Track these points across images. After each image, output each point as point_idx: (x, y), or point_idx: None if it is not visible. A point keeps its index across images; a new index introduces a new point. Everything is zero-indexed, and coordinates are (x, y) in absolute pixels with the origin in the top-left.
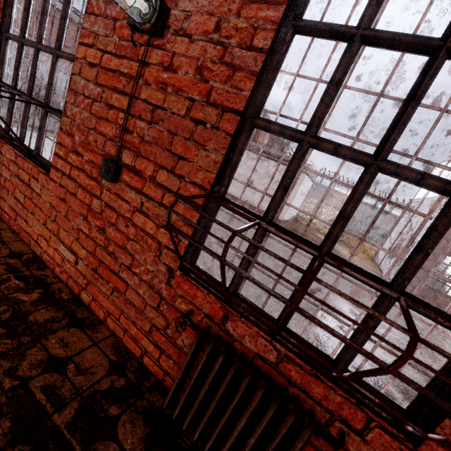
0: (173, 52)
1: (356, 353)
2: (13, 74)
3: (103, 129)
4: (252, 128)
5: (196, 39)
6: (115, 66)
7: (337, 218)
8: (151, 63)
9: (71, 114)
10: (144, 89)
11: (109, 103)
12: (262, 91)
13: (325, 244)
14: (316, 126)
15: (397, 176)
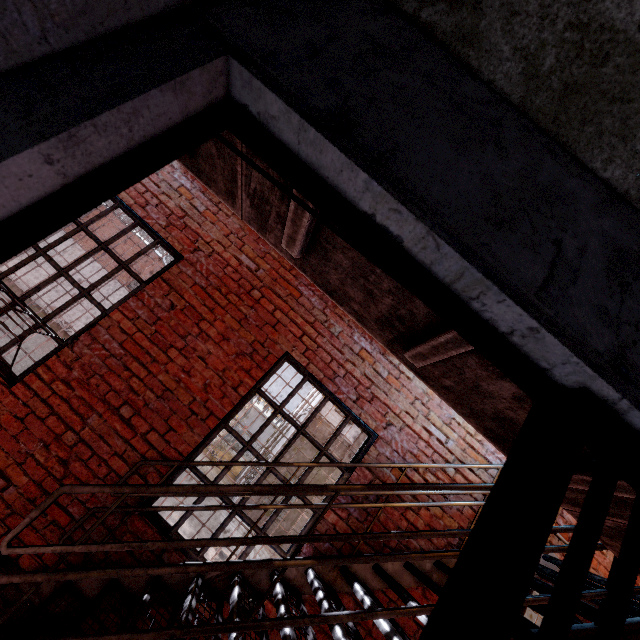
0: None
1: (8, 348)
2: None
3: None
4: None
5: None
6: None
7: (35, 287)
8: None
9: None
10: None
11: None
12: None
13: (22, 296)
14: (48, 248)
15: (67, 279)
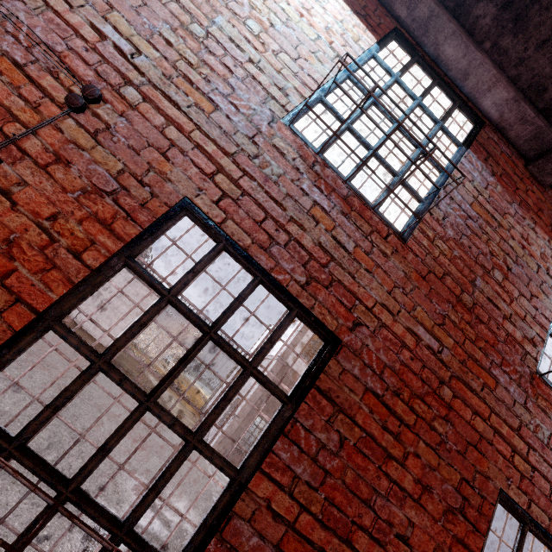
0: None
1: None
2: None
3: None
4: (48, 330)
5: (22, 211)
6: None
7: (99, 450)
8: None
9: None
10: None
11: None
12: (74, 300)
13: (76, 479)
14: (112, 354)
15: (159, 418)
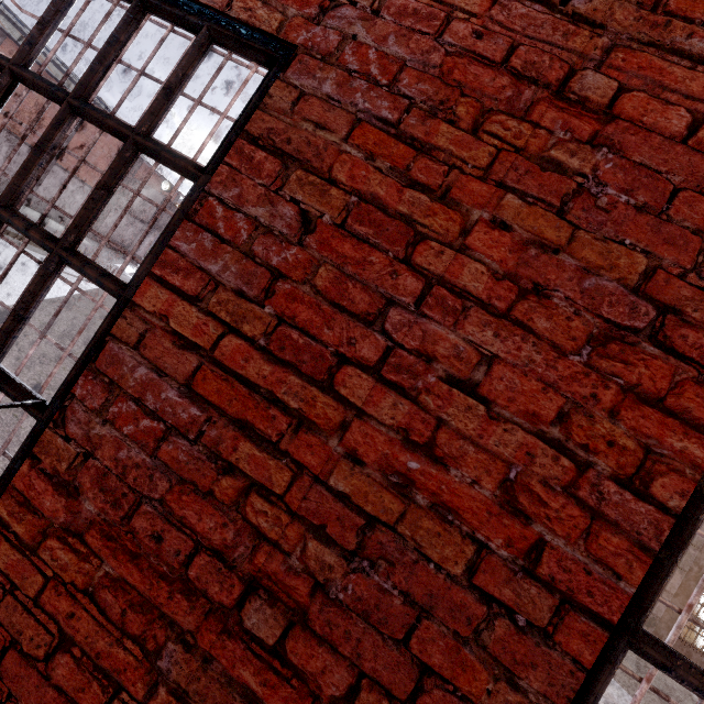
0: None
1: None
2: None
3: None
4: None
5: None
6: None
7: None
8: None
9: None
10: None
11: None
12: None
13: None
14: None
15: (13, 226)
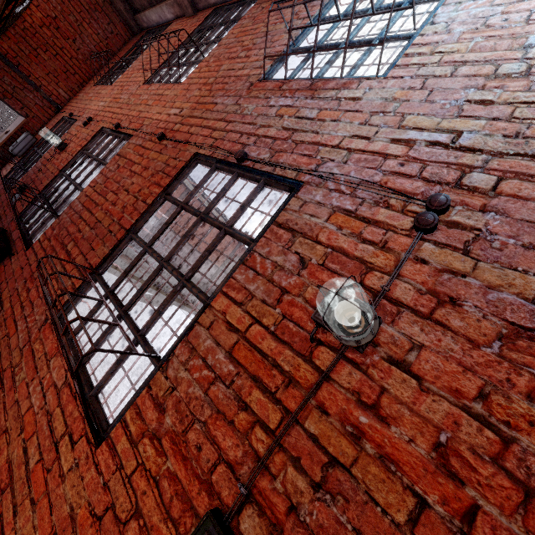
0: (380, 384)
1: None
2: (119, 277)
3: (219, 433)
4: None
5: (431, 389)
6: (268, 348)
7: None
8: (334, 379)
9: (174, 375)
10: (314, 412)
11: (243, 398)
12: None
13: None
14: None
15: None
